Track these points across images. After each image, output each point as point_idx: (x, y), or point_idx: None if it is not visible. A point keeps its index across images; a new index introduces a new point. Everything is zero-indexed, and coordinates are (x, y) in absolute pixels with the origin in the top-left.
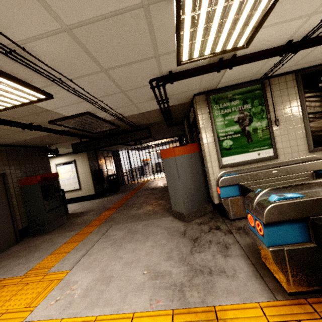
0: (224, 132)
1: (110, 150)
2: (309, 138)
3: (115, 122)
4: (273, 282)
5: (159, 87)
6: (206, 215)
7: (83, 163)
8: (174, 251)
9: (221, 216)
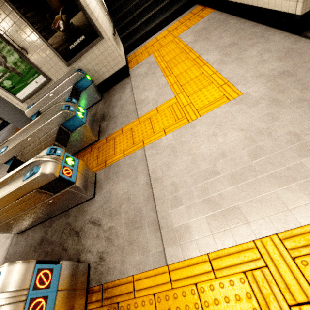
0: None
1: None
2: (57, 55)
3: None
4: None
5: None
6: None
7: None
8: None
9: None
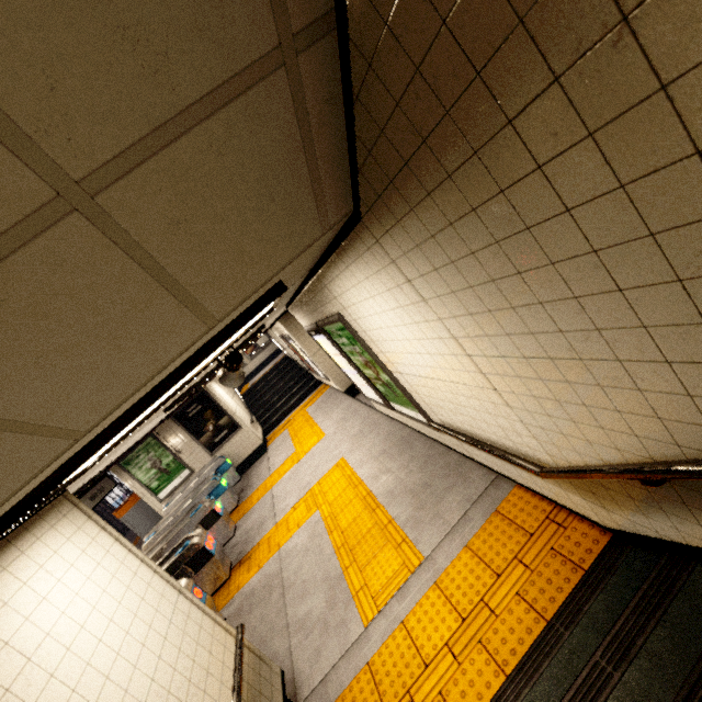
0: (147, 479)
1: None
2: (204, 449)
3: None
4: None
5: None
6: None
7: None
8: None
9: None
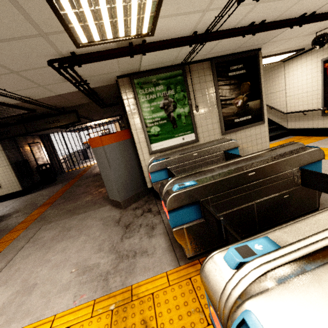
0: (151, 119)
1: (37, 134)
2: (221, 122)
3: (24, 105)
4: (181, 251)
5: (65, 69)
6: (142, 198)
7: None
8: (106, 241)
9: (154, 198)
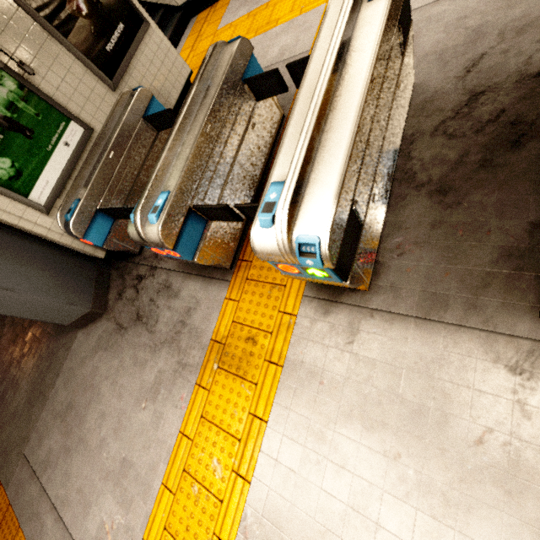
0: None
1: None
2: (92, 68)
3: None
4: (218, 272)
5: None
6: (110, 279)
7: None
8: (138, 353)
9: (126, 261)
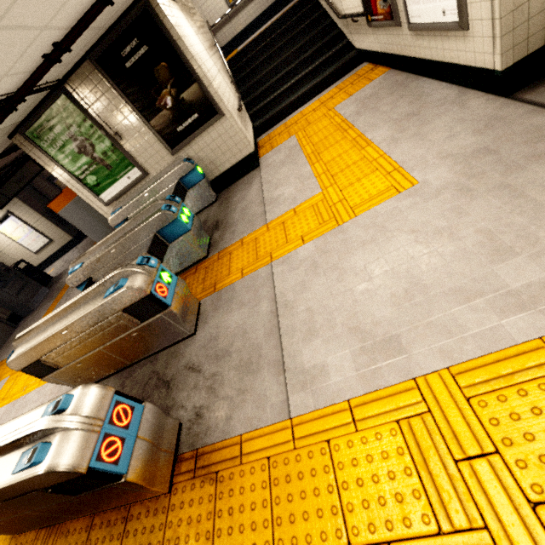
0: (78, 169)
1: None
2: (160, 141)
3: None
4: None
5: None
6: None
7: (22, 210)
8: None
9: None
